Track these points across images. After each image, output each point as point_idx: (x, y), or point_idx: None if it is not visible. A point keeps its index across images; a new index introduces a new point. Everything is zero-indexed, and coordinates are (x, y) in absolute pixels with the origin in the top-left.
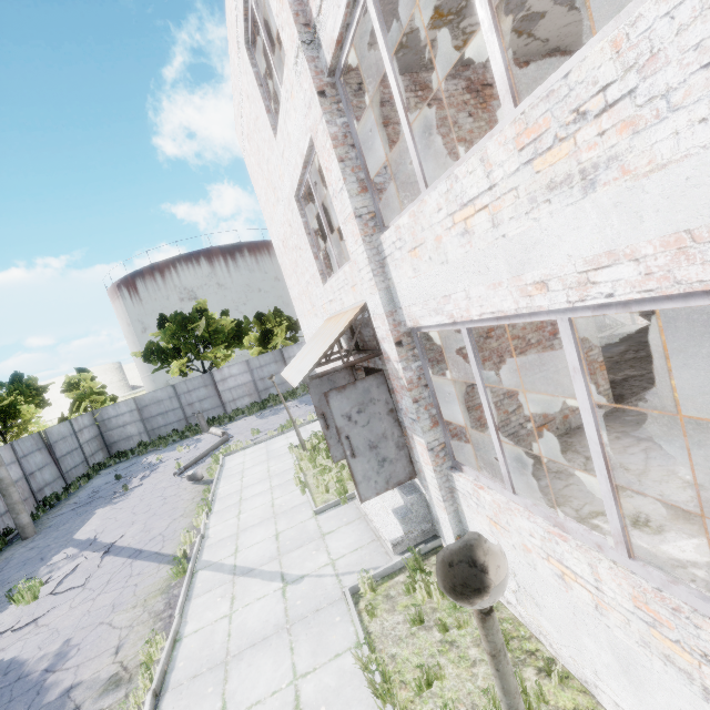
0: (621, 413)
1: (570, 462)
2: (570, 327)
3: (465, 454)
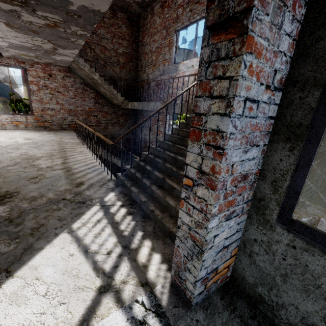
0: None
1: None
2: None
3: None
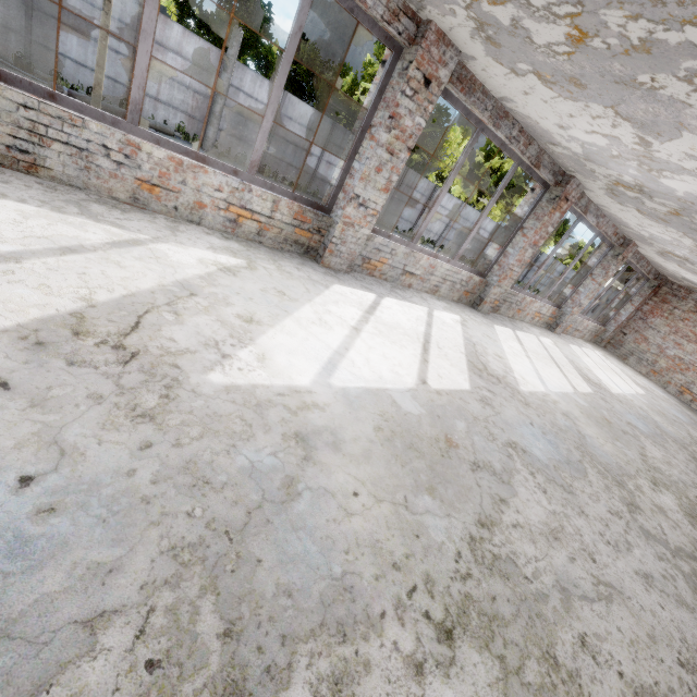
0: (691, 407)
1: (633, 370)
2: (625, 265)
3: (610, 329)
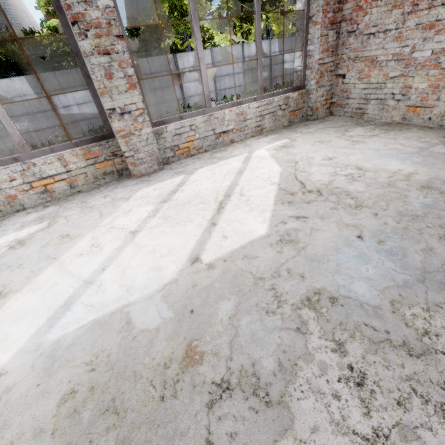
0: None
1: (364, 132)
2: None
3: (311, 85)
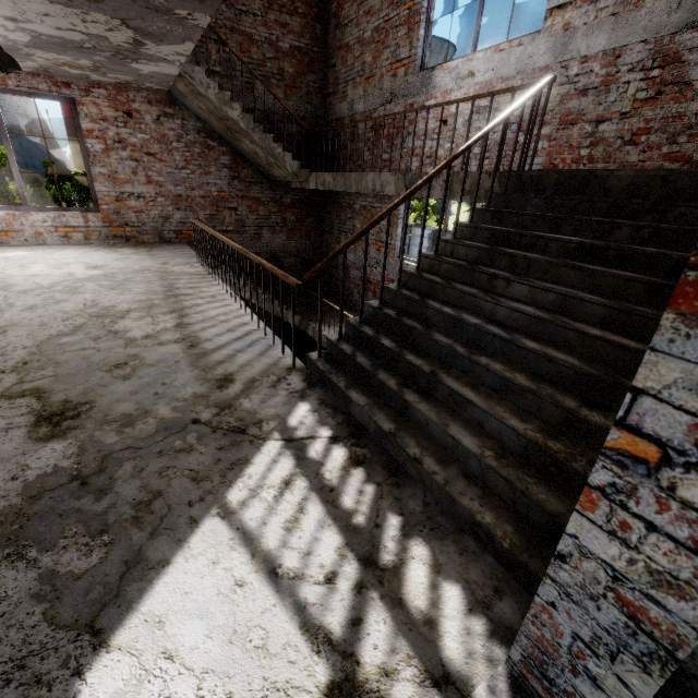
0: None
1: None
2: None
3: None
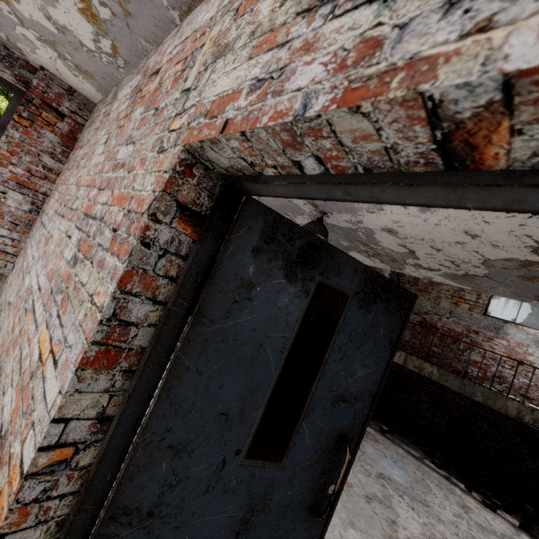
0: None
1: None
2: None
3: None
